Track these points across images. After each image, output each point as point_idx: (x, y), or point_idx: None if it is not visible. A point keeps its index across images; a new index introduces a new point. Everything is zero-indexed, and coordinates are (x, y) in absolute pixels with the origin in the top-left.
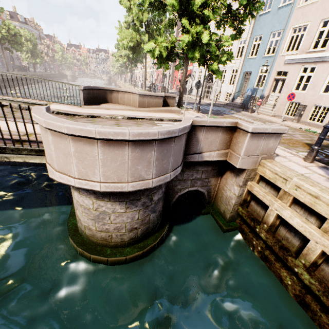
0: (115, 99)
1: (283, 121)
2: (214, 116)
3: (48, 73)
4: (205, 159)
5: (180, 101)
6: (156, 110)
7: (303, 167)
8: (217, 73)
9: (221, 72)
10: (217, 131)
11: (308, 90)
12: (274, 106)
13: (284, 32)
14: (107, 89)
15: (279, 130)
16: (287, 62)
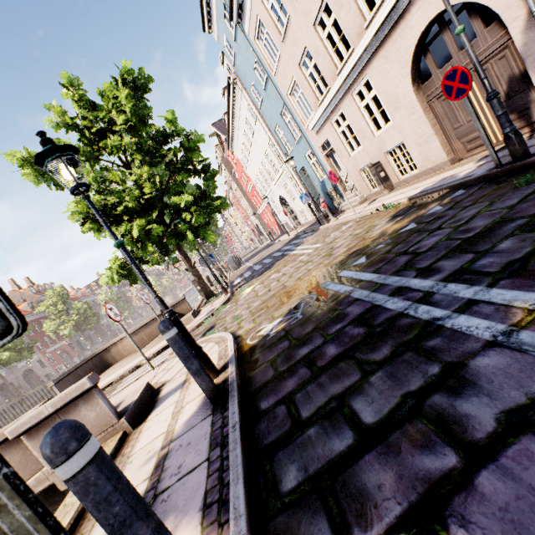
0: (118, 354)
1: (367, 205)
2: (241, 289)
3: (145, 317)
4: (36, 491)
5: (205, 291)
6: (156, 340)
7: (172, 414)
8: (206, 236)
9: (210, 231)
10: (15, 443)
11: (361, 142)
12: (355, 187)
13: (287, 105)
14: (100, 351)
15: (71, 393)
16: (316, 130)
